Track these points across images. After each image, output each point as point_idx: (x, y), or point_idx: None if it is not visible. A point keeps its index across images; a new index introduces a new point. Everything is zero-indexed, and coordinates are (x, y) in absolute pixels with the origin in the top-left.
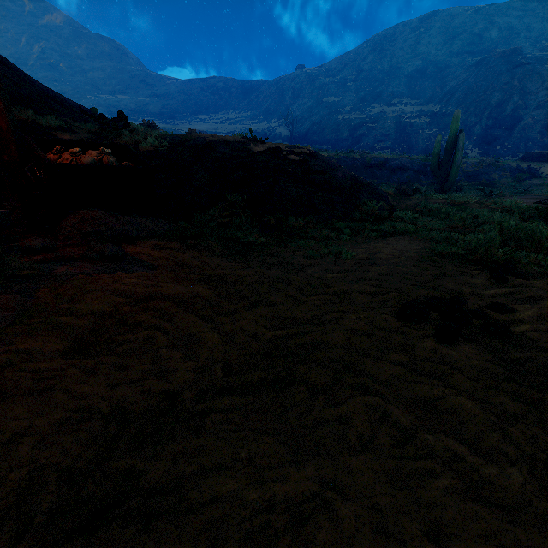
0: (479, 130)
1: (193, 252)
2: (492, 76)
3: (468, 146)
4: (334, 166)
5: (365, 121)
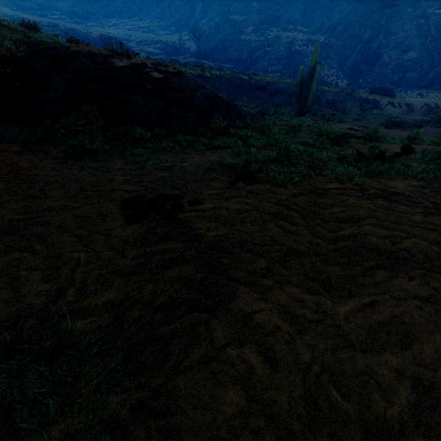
0: (350, 63)
1: (30, 155)
2: (368, 13)
3: (340, 77)
4: (195, 86)
5: (263, 43)
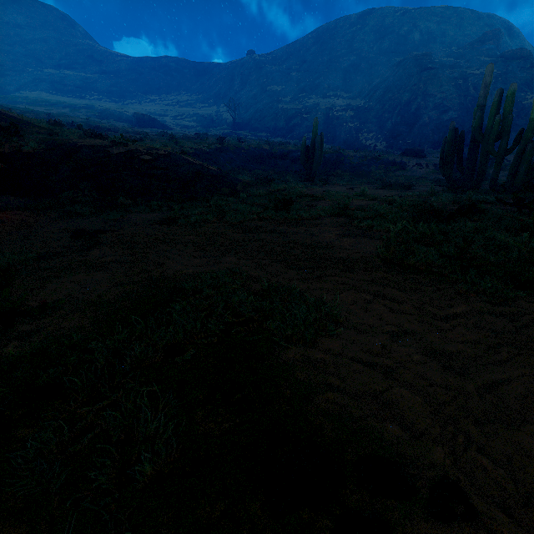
0: (389, 125)
1: (36, 216)
2: (406, 77)
3: (379, 140)
4: (181, 163)
5: (300, 111)
